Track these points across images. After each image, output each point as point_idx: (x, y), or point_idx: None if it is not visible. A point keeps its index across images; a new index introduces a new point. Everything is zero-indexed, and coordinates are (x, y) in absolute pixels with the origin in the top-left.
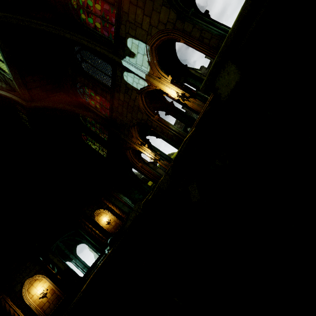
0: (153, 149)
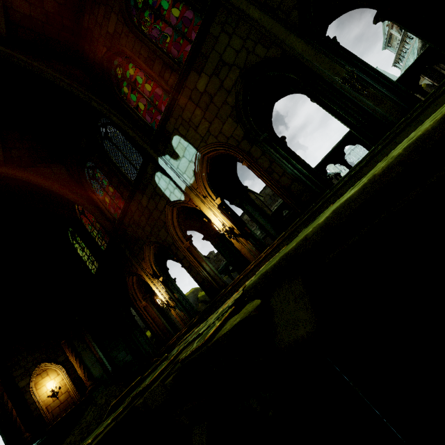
0: (169, 288)
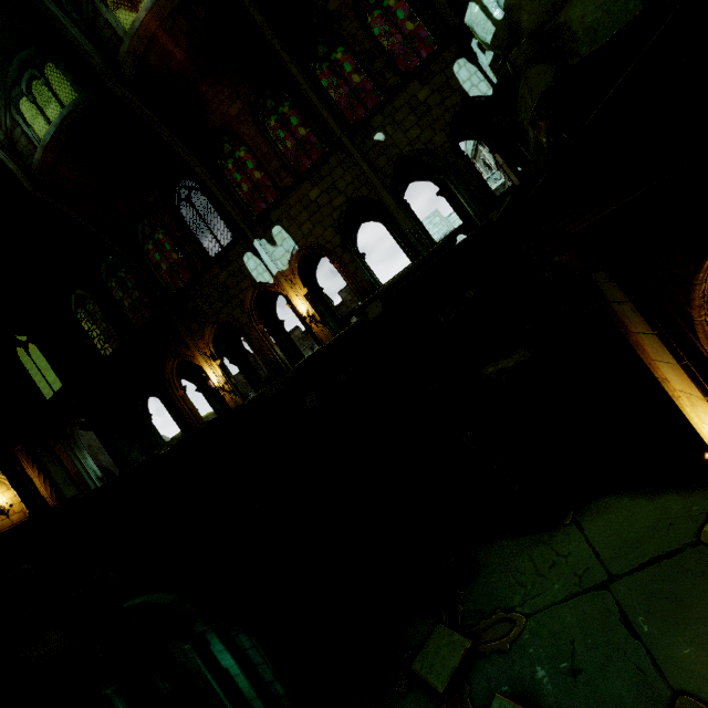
0: (227, 372)
